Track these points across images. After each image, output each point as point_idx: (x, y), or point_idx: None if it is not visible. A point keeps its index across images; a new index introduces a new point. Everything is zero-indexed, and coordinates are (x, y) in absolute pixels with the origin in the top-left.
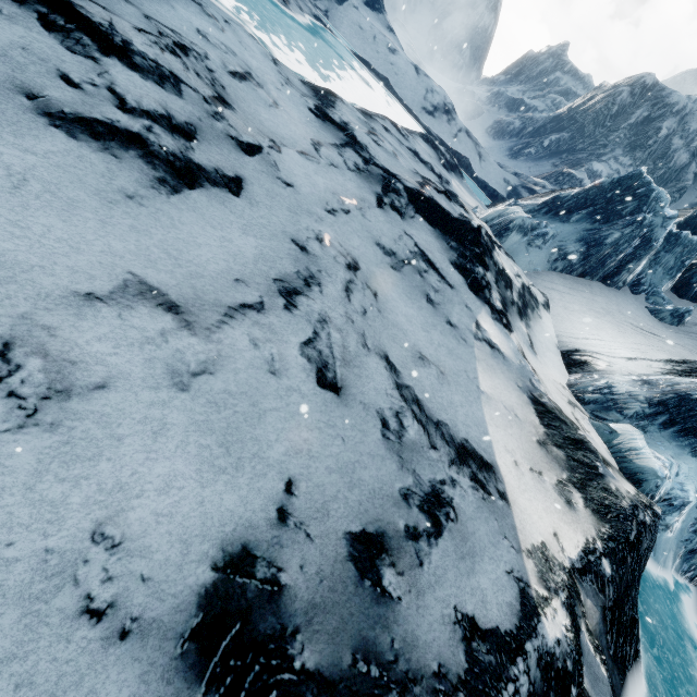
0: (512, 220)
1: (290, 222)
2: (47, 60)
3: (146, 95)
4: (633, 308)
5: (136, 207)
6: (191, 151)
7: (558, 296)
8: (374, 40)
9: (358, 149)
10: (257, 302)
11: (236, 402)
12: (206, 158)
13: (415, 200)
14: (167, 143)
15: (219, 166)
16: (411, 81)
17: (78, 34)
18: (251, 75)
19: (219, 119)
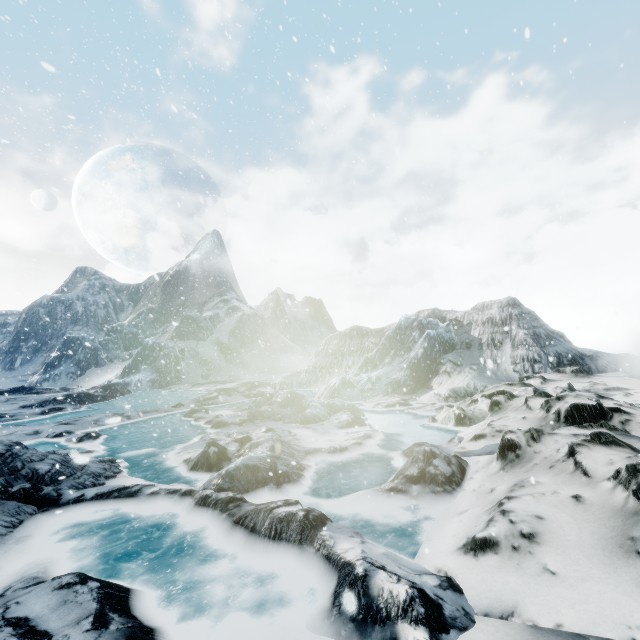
0: (37, 381)
1: None
2: None
3: None
4: (114, 365)
5: None
6: None
7: (83, 383)
8: None
9: None
10: None
11: (2, 407)
12: None
13: None
14: None
15: None
16: None
17: None
18: None
19: None
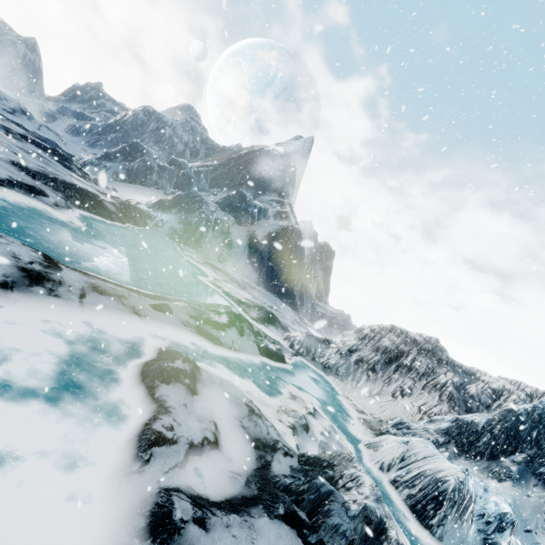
0: (86, 160)
1: None
2: None
3: None
4: (156, 192)
5: None
6: None
7: (120, 188)
8: None
9: None
10: None
11: None
12: None
13: (25, 138)
14: None
15: None
16: None
17: None
18: None
19: None
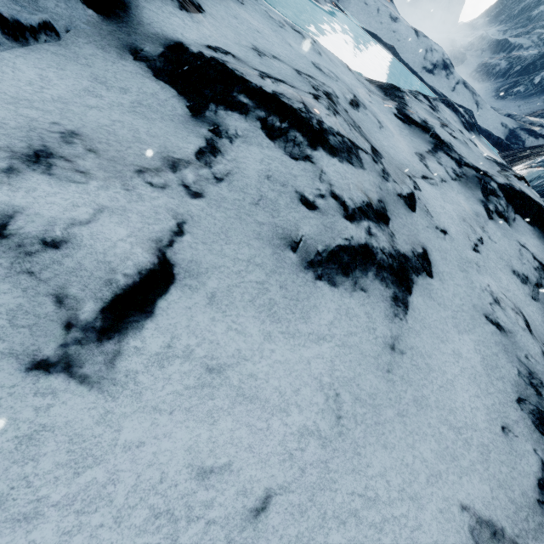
0: None
1: (469, 287)
2: (285, 182)
3: (350, 183)
4: None
5: (401, 360)
6: (394, 239)
7: None
8: (377, 13)
9: (447, 150)
10: (540, 466)
11: None
12: (402, 240)
13: (510, 198)
14: (382, 241)
15: (411, 244)
16: (411, 44)
17: (292, 132)
18: (356, 97)
19: (386, 177)
